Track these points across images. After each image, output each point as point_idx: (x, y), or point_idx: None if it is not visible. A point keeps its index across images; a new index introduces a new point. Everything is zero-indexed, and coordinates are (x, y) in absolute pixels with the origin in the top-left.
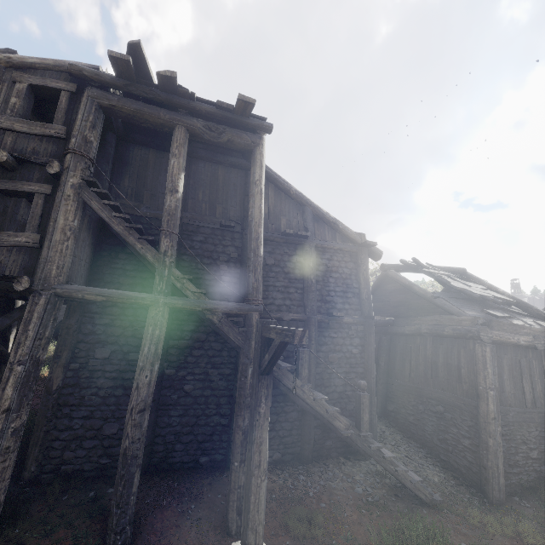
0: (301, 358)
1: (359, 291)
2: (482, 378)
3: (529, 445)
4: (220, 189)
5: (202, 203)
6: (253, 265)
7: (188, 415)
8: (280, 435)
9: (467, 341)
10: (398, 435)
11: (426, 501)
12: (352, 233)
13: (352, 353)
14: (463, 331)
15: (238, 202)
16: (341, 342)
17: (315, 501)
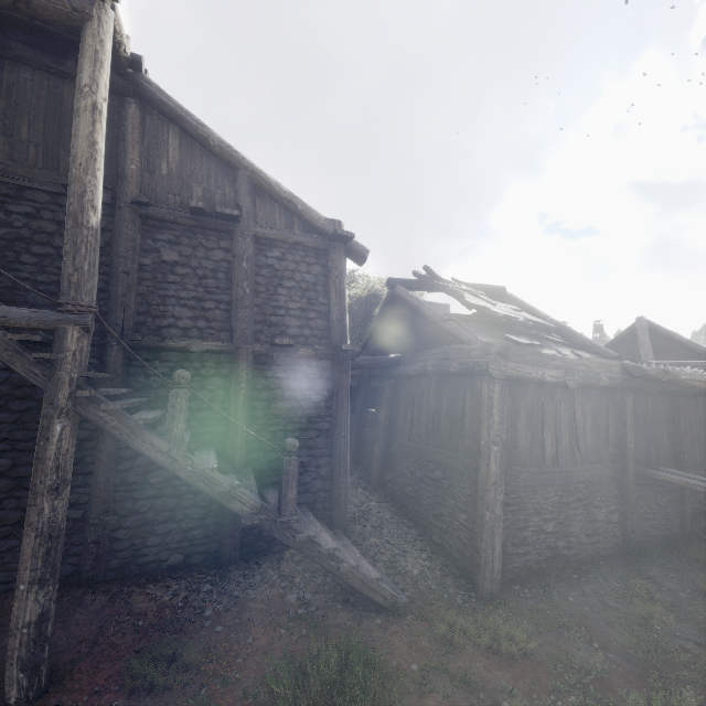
0: (171, 406)
1: (329, 309)
2: (485, 429)
3: (543, 516)
4: (67, 124)
5: (28, 146)
6: (71, 242)
7: (4, 509)
8: (183, 528)
9: (474, 379)
10: (388, 513)
11: (384, 606)
12: (319, 219)
13: (312, 402)
14: (471, 365)
15: (107, 151)
16: (295, 386)
17: (209, 624)
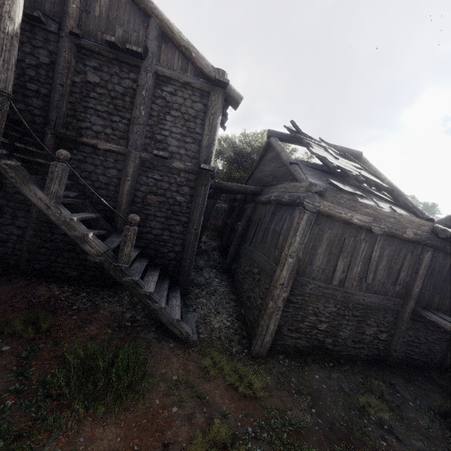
0: (51, 172)
1: (202, 138)
2: (288, 245)
3: (320, 318)
4: None
5: None
6: None
7: None
8: (80, 257)
9: (294, 209)
10: (223, 288)
11: (180, 338)
12: (207, 66)
13: (177, 201)
14: (295, 197)
15: None
16: (166, 187)
17: (70, 313)
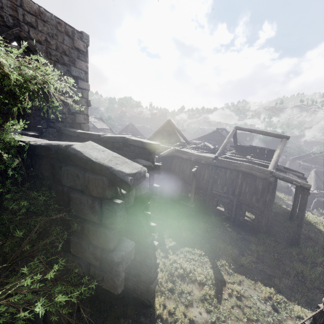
0: None
1: None
2: None
3: None
4: None
5: None
6: None
7: None
8: None
9: None
10: None
11: None
12: None
13: None
14: None
15: None
16: None
17: None
